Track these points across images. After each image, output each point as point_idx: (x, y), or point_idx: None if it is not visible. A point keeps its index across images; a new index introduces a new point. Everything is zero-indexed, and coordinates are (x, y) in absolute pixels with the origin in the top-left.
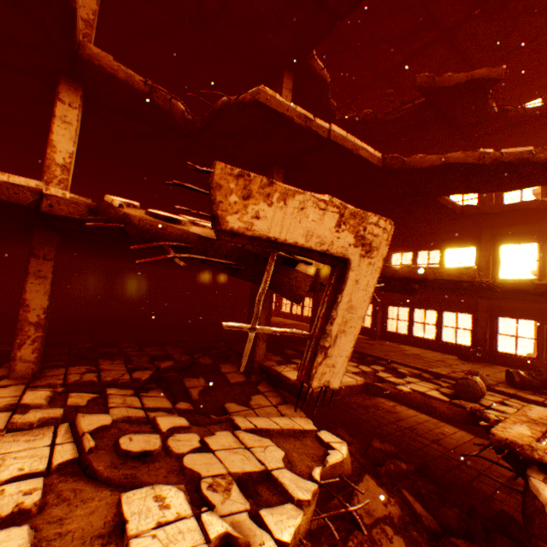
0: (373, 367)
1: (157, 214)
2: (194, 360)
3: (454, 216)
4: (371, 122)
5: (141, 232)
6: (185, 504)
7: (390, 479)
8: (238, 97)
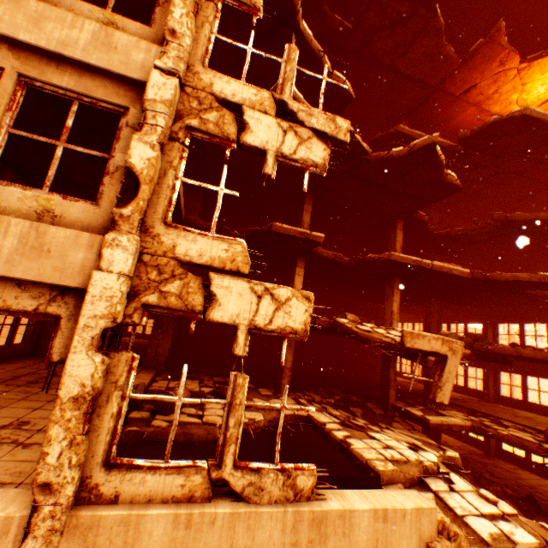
0: (480, 418)
1: (363, 329)
2: (348, 397)
3: (547, 300)
4: (462, 235)
5: (362, 338)
6: (390, 438)
7: (496, 496)
8: (379, 257)
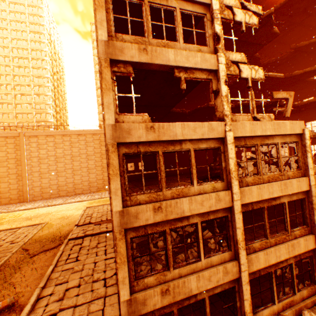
0: None
1: None
2: None
3: (315, 83)
4: (274, 62)
5: None
6: None
7: None
8: None
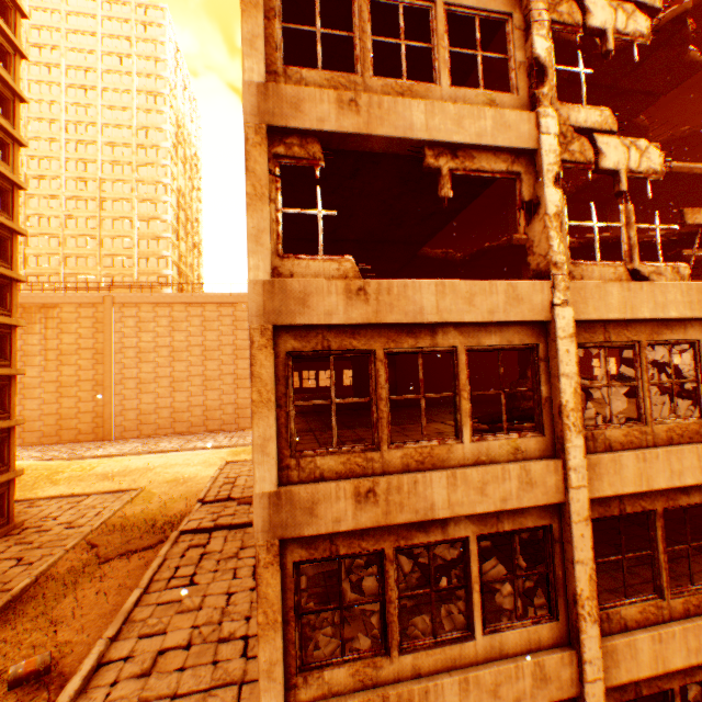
0: None
1: None
2: None
3: None
4: (688, 136)
5: None
6: None
7: None
8: None
